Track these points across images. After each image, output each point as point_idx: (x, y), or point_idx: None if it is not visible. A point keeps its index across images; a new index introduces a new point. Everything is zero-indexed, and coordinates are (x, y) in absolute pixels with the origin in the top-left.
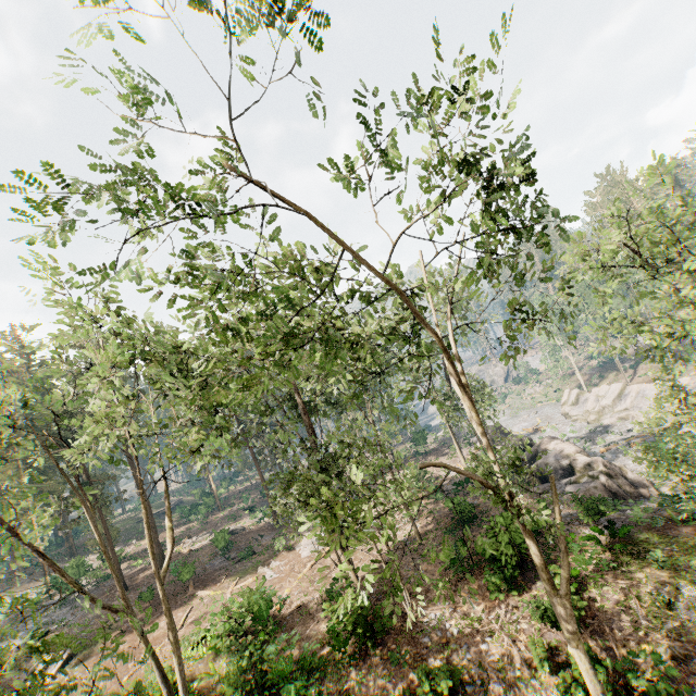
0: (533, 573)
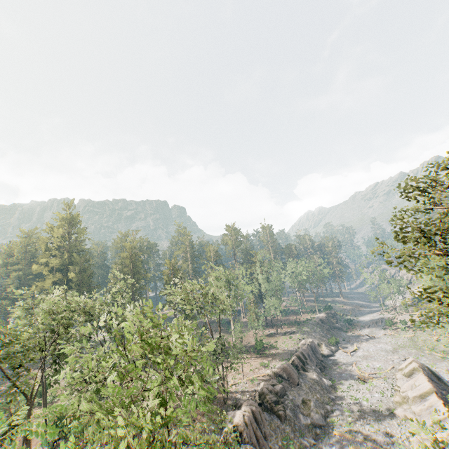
0: None
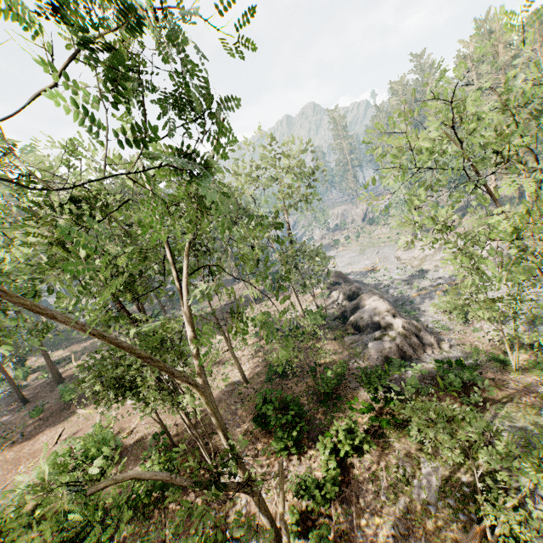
0: (317, 432)
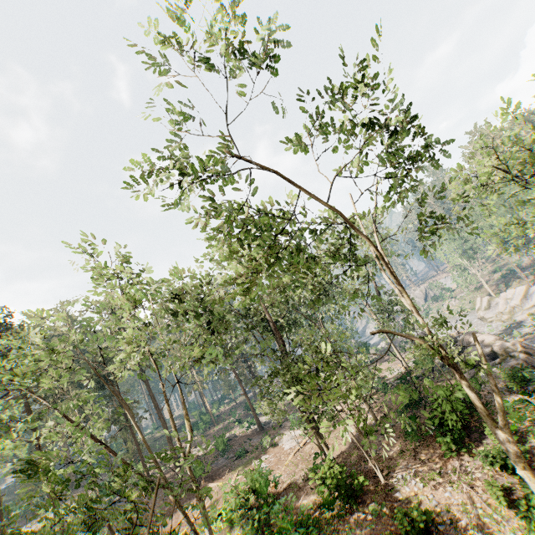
0: (477, 434)
